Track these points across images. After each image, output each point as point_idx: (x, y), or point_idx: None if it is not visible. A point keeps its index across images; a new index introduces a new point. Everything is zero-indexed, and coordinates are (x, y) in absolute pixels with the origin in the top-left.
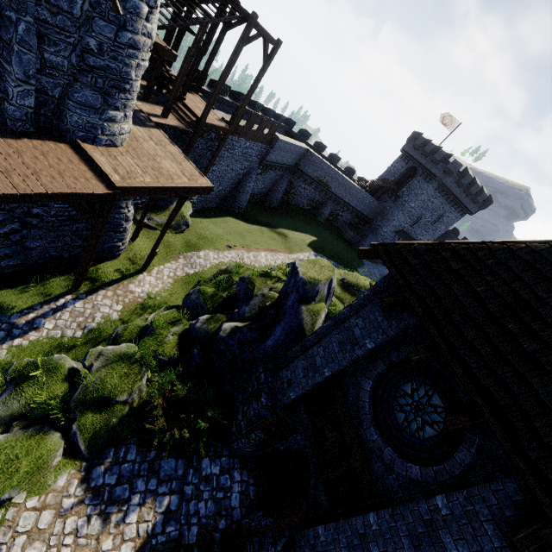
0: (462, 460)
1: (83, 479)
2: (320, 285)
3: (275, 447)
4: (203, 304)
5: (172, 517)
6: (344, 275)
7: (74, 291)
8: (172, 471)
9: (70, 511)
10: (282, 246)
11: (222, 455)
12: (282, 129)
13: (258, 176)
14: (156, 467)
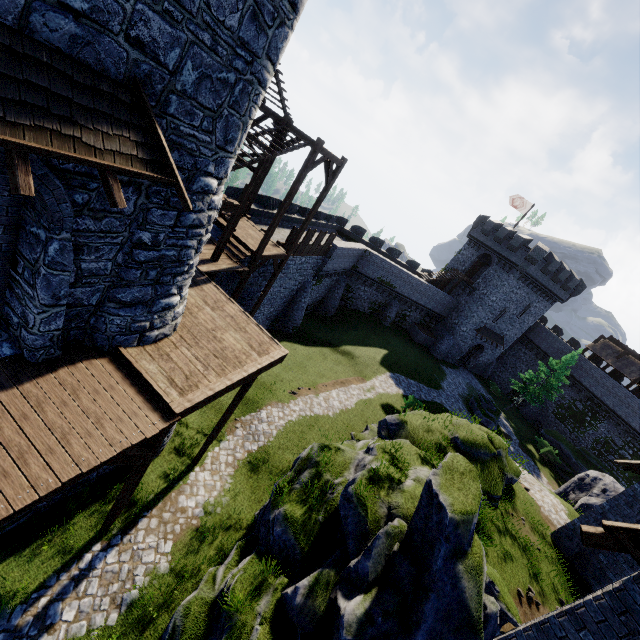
0: None
1: None
2: (475, 518)
3: None
4: (294, 541)
5: None
6: (453, 429)
7: (105, 534)
8: None
9: None
10: (351, 371)
11: None
12: (333, 229)
13: (312, 287)
14: None
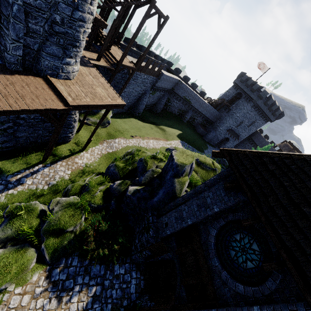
0: (270, 286)
1: (47, 276)
2: (186, 166)
3: (156, 258)
4: (118, 173)
5: (97, 299)
6: (198, 157)
7: (43, 162)
8: (97, 272)
9: (39, 295)
10: (162, 136)
11: (126, 263)
12: (165, 67)
13: (150, 95)
14: (89, 269)
